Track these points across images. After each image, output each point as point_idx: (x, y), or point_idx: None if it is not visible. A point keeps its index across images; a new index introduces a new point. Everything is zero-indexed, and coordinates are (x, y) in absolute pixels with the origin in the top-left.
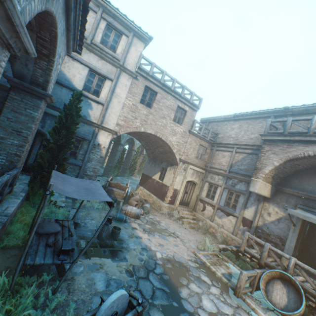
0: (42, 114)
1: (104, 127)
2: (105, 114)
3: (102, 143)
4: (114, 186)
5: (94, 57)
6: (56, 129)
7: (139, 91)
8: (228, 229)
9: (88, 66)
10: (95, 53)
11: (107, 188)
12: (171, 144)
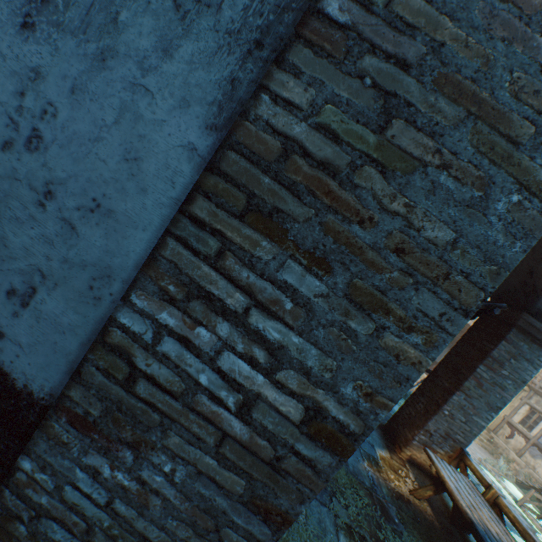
0: None
1: None
2: None
3: None
4: None
5: None
6: None
7: None
8: (541, 474)
9: None
10: None
11: None
12: None
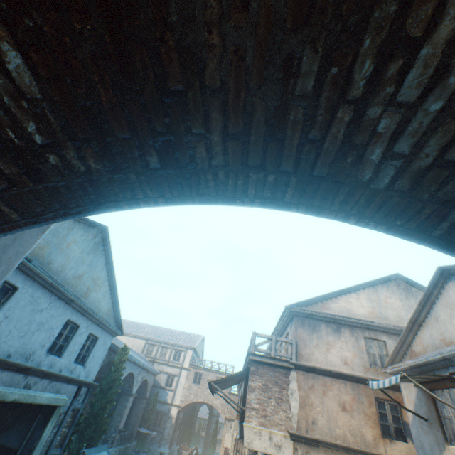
0: (145, 405)
1: (174, 404)
2: (174, 396)
3: (173, 414)
4: (183, 449)
5: (170, 367)
6: (148, 410)
7: (192, 376)
8: None
9: (167, 373)
10: (170, 365)
11: (179, 450)
12: (216, 406)
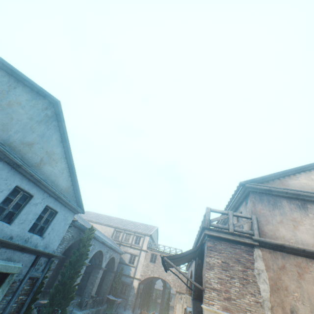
0: (113, 277)
1: (135, 277)
2: (136, 271)
3: (135, 286)
4: (143, 313)
5: (132, 249)
6: (115, 281)
7: (149, 256)
8: None
9: (130, 253)
10: (132, 247)
11: None
12: (169, 281)
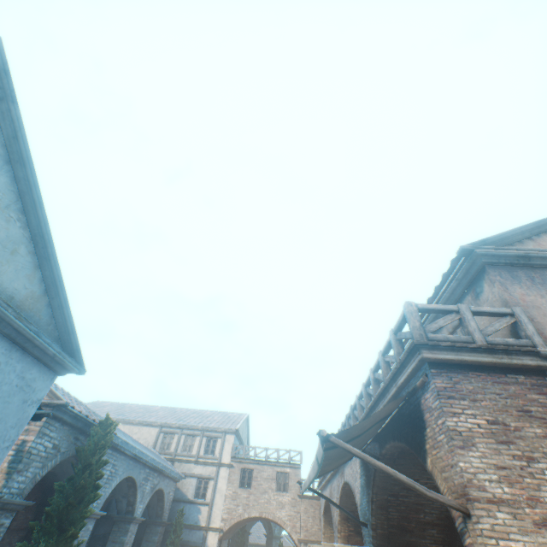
0: (162, 536)
1: (211, 527)
2: (211, 513)
3: (212, 546)
4: None
5: (200, 466)
6: (167, 545)
7: (237, 475)
8: None
9: (197, 476)
10: (200, 463)
11: None
12: (282, 521)
